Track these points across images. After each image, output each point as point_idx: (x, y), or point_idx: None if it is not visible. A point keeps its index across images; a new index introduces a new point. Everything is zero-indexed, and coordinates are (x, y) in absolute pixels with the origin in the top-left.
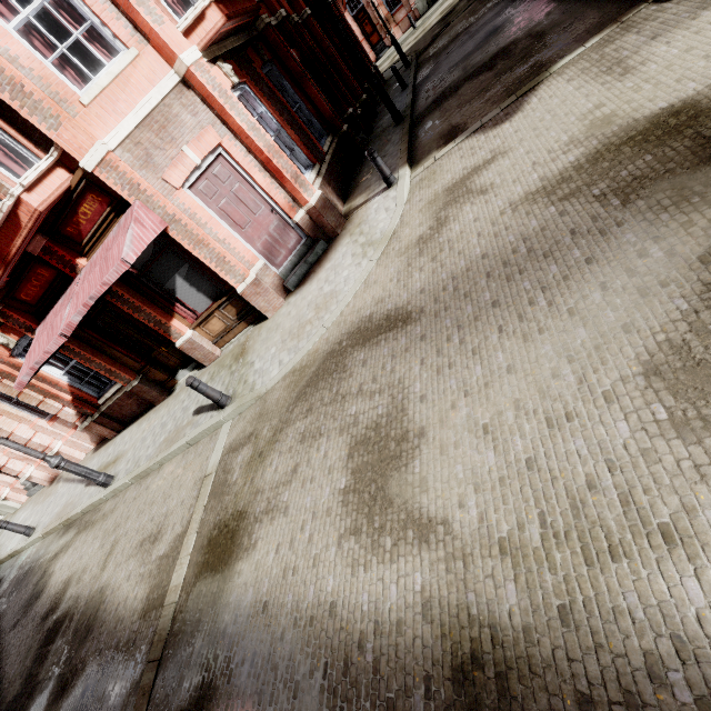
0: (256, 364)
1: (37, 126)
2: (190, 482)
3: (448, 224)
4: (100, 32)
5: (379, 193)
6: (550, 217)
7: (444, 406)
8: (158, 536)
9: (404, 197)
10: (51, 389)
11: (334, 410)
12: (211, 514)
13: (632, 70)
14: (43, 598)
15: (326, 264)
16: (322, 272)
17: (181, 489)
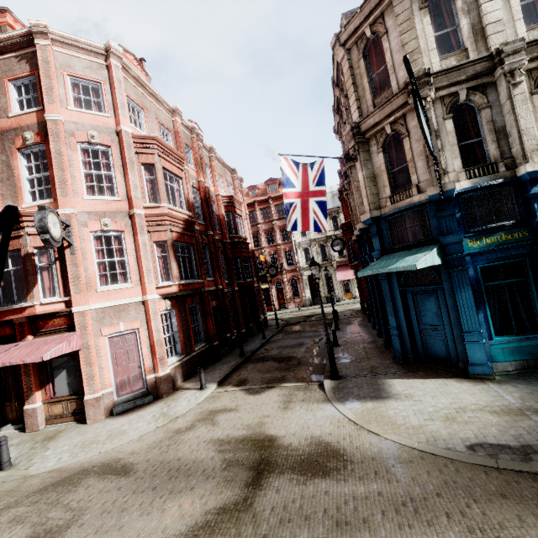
0: (48, 451)
1: (71, 289)
2: None
3: (191, 430)
4: (127, 274)
5: (196, 389)
6: (209, 456)
7: (83, 534)
8: None
9: (199, 400)
10: None
11: (46, 509)
12: None
13: (287, 409)
14: None
15: (140, 411)
16: (134, 415)
17: None
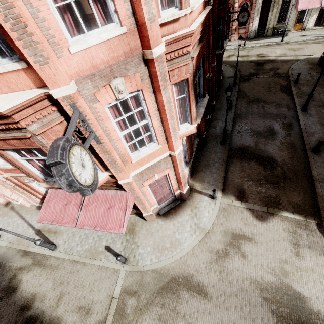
0: (140, 249)
1: (111, 170)
2: (104, 292)
3: (229, 258)
4: (151, 133)
5: (207, 196)
6: (258, 302)
7: None
8: (89, 311)
9: (216, 213)
10: (35, 193)
11: (173, 316)
12: (117, 323)
13: (299, 256)
14: (18, 294)
15: (178, 217)
16: (176, 221)
17: (100, 292)
